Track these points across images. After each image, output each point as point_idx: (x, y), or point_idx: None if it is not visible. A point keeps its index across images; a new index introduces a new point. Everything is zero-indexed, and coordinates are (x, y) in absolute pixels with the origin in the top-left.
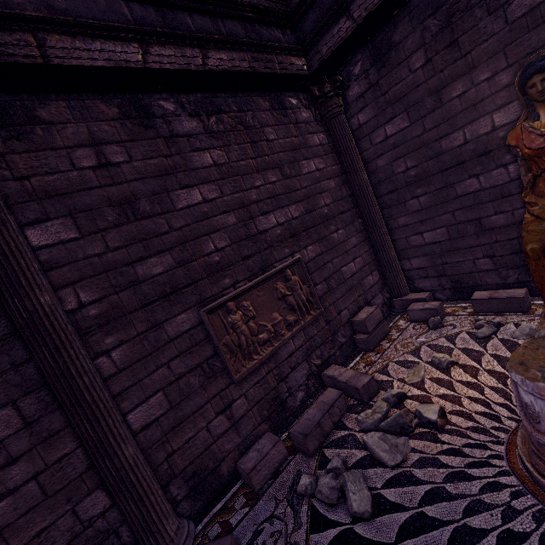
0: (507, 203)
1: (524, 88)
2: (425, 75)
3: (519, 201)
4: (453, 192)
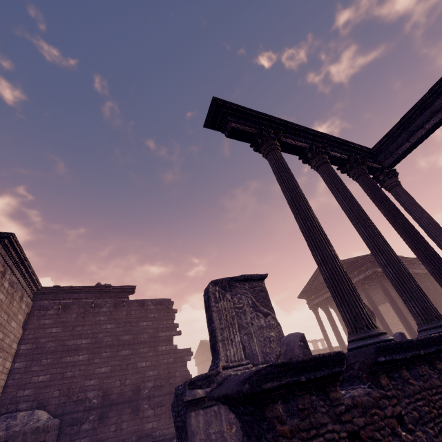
0: None
1: None
2: None
3: None
4: None
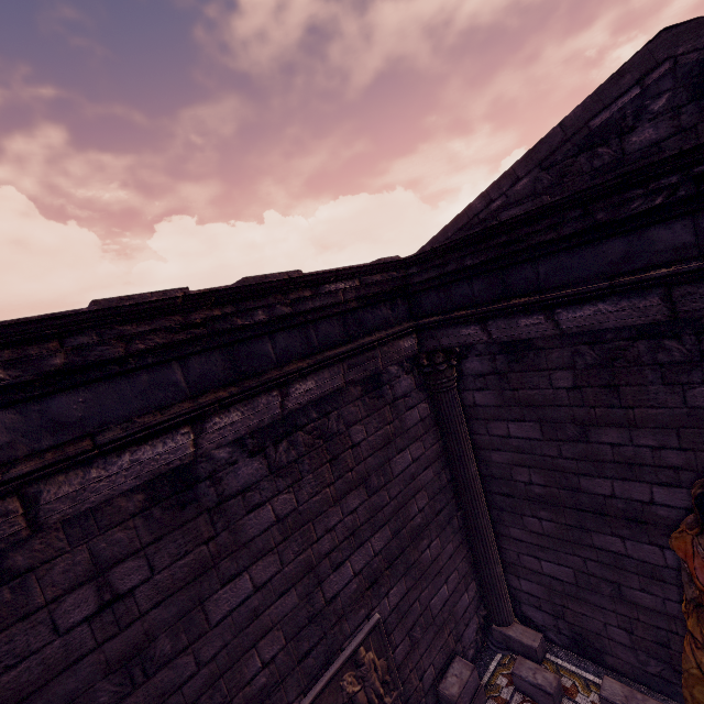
0: (657, 587)
1: (703, 514)
2: (570, 399)
3: (673, 593)
4: (588, 538)
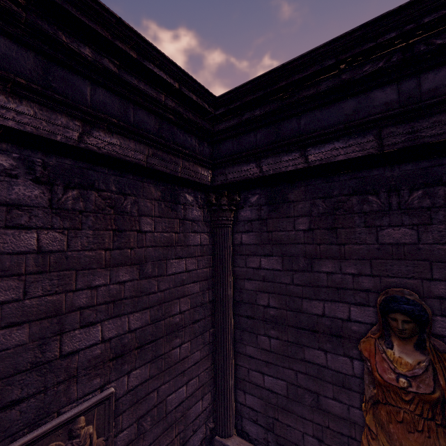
0: (345, 395)
1: (385, 314)
2: (305, 238)
3: (356, 399)
4: (302, 352)
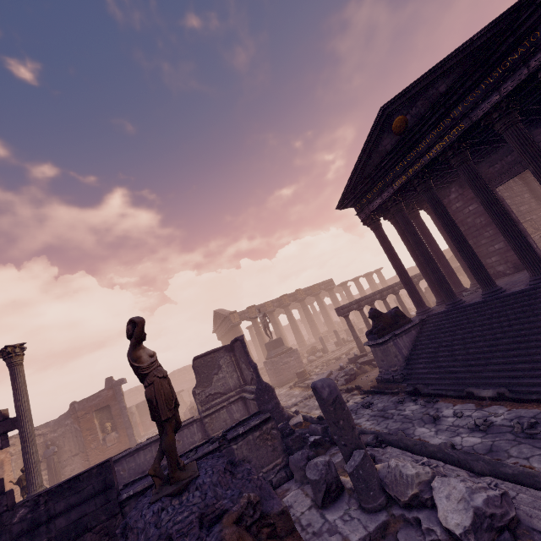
0: None
1: None
2: None
3: None
4: None
